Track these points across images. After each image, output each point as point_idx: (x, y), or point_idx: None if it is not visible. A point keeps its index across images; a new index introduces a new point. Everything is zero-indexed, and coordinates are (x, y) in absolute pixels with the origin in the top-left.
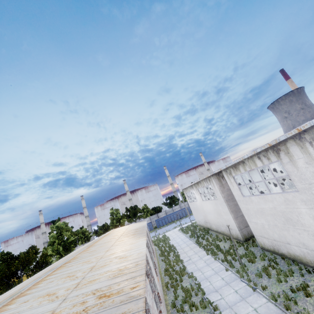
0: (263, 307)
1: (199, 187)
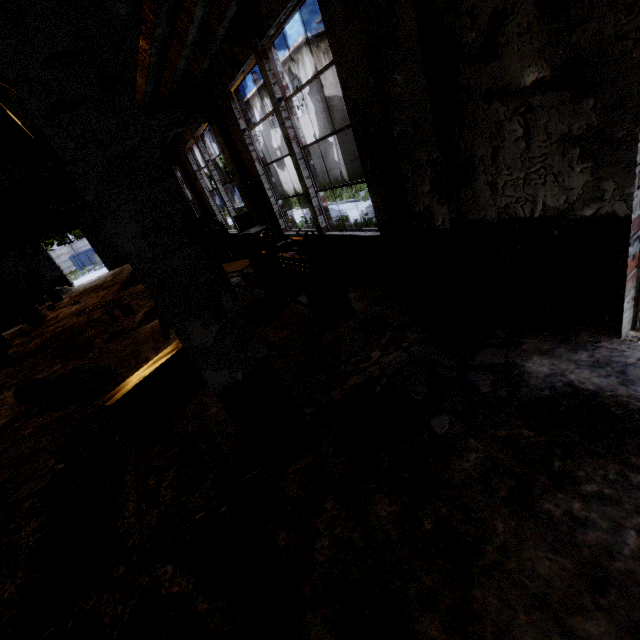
0: None
1: None
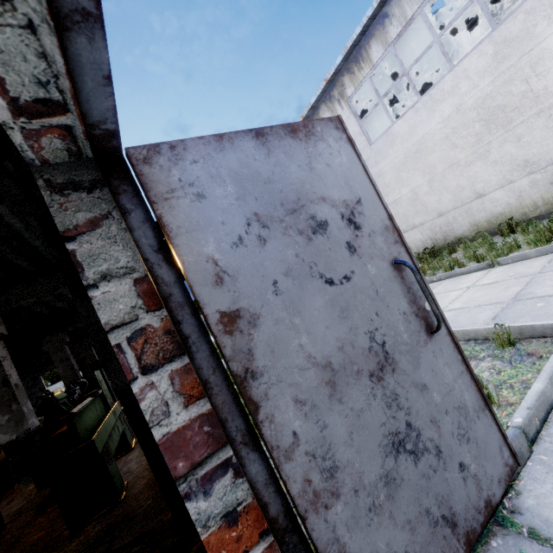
0: None
1: None
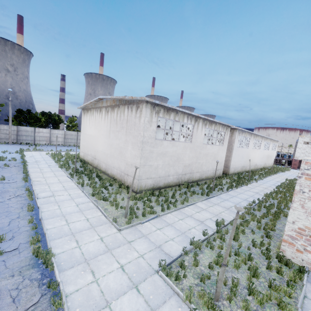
0: (267, 180)
1: (211, 127)
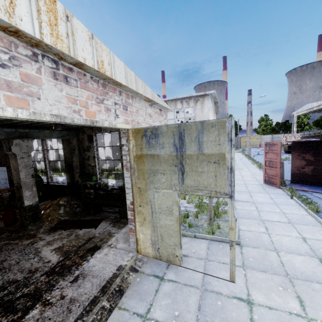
0: None
1: None
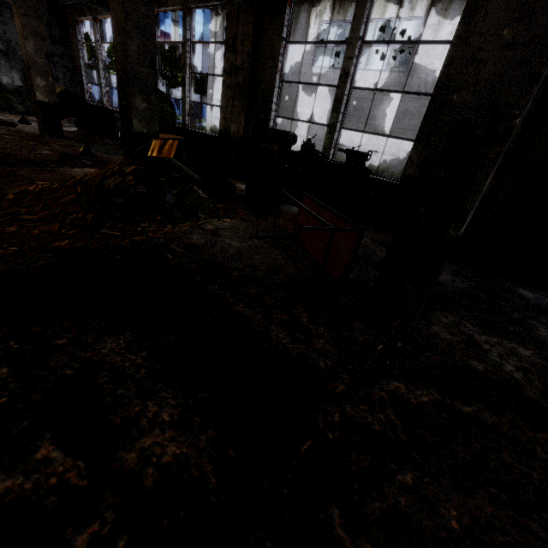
0: None
1: (344, 17)
